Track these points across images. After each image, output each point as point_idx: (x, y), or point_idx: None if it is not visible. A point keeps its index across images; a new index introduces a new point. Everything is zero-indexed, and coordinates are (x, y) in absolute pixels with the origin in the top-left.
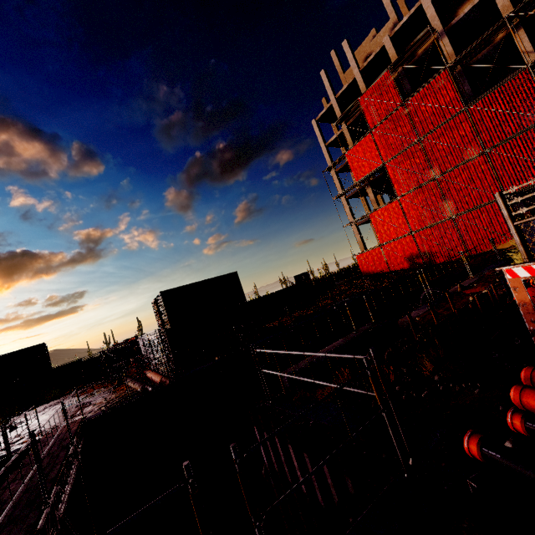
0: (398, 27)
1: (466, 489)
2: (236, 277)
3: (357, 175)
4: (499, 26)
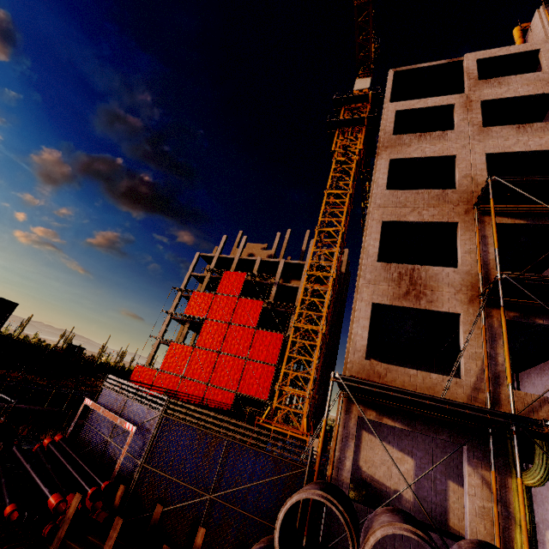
0: (267, 259)
1: None
2: (12, 308)
3: (188, 310)
4: (290, 305)
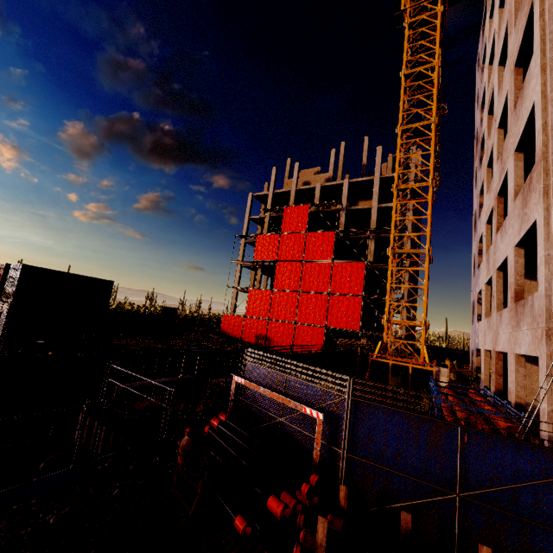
0: (328, 184)
1: (177, 445)
2: (110, 286)
3: (257, 256)
4: (366, 230)
